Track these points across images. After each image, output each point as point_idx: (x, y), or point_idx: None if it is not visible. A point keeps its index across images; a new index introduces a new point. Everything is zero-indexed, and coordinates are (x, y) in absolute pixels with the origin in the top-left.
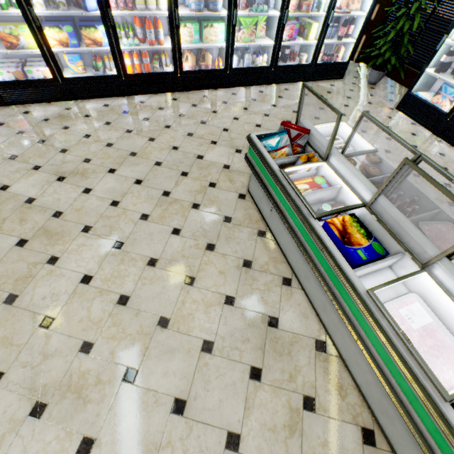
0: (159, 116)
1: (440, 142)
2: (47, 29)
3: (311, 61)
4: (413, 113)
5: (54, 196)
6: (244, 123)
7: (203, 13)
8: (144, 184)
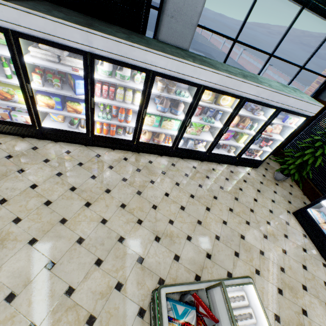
0: (106, 176)
1: (325, 265)
2: (39, 95)
3: (237, 155)
4: (306, 225)
5: None
6: (172, 201)
7: (166, 115)
8: (54, 269)
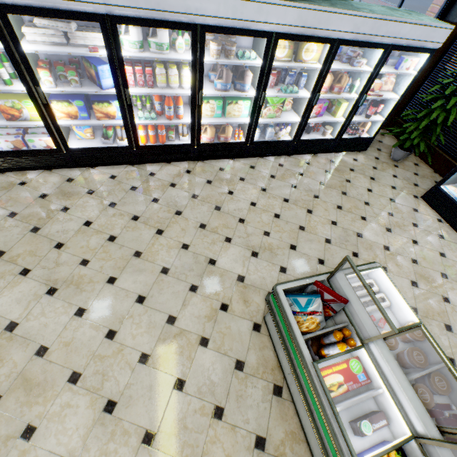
0: (170, 196)
1: None
2: (54, 103)
3: (336, 136)
4: (440, 208)
5: (41, 320)
6: (262, 210)
7: (229, 94)
8: (147, 302)
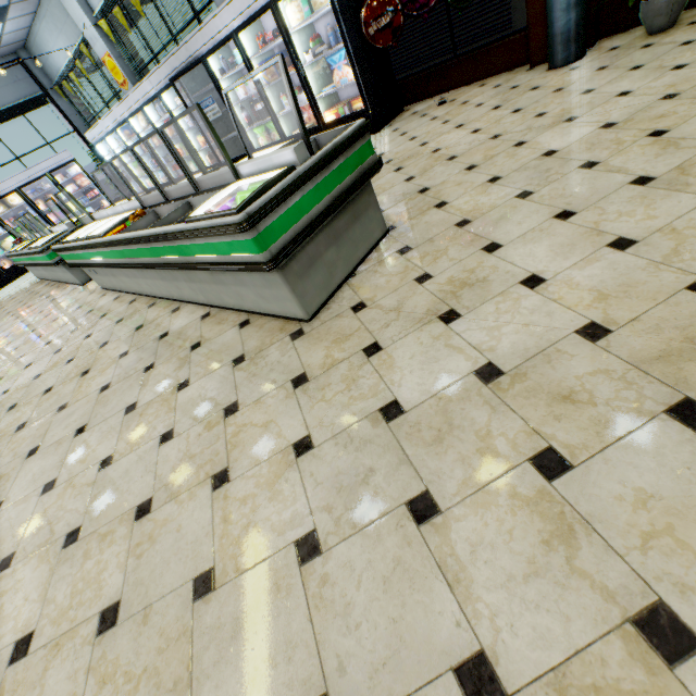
0: None
1: None
2: None
3: None
4: None
5: None
6: None
7: None
8: None
